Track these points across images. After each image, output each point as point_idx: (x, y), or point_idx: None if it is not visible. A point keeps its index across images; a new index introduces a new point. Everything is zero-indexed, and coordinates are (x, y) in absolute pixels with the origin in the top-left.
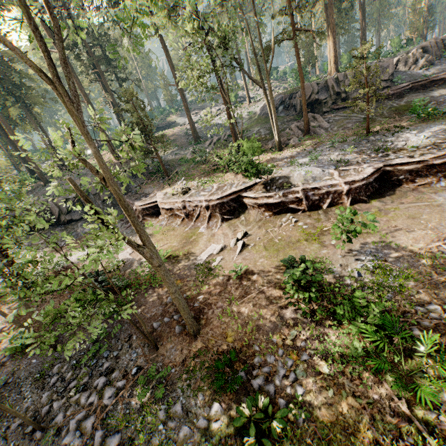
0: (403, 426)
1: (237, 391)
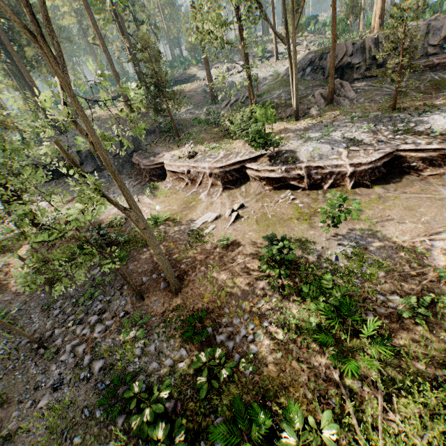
0: (330, 389)
1: (202, 343)
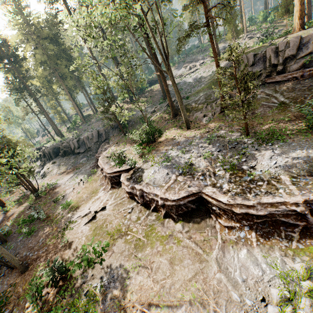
0: None
1: None
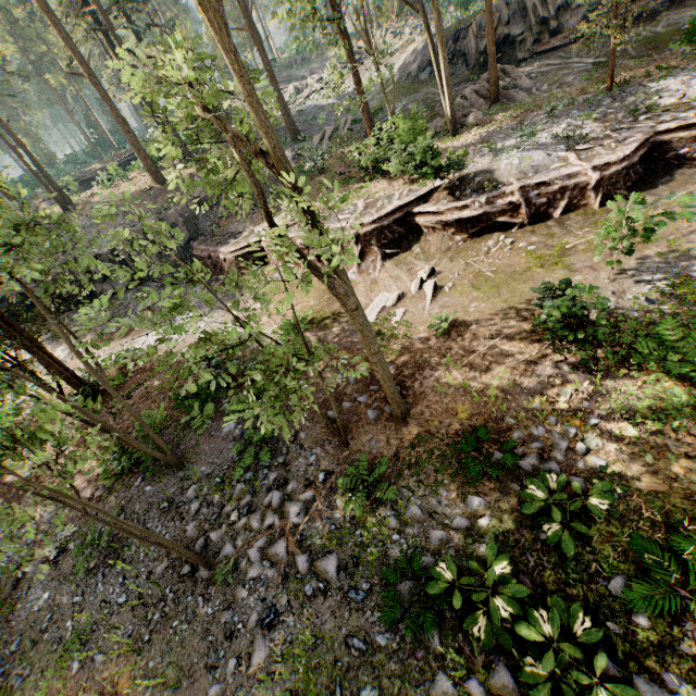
0: None
1: (499, 479)
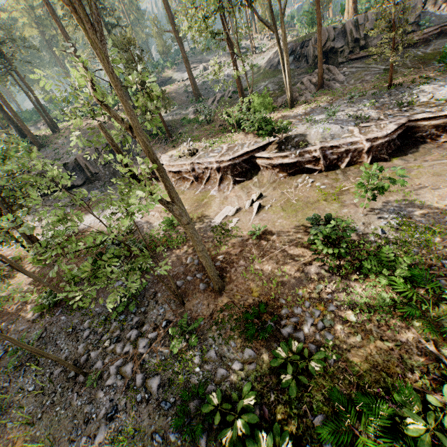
0: (430, 364)
1: (267, 339)
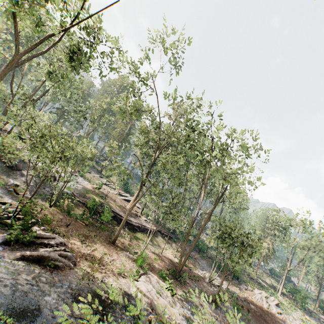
0: None
1: None
